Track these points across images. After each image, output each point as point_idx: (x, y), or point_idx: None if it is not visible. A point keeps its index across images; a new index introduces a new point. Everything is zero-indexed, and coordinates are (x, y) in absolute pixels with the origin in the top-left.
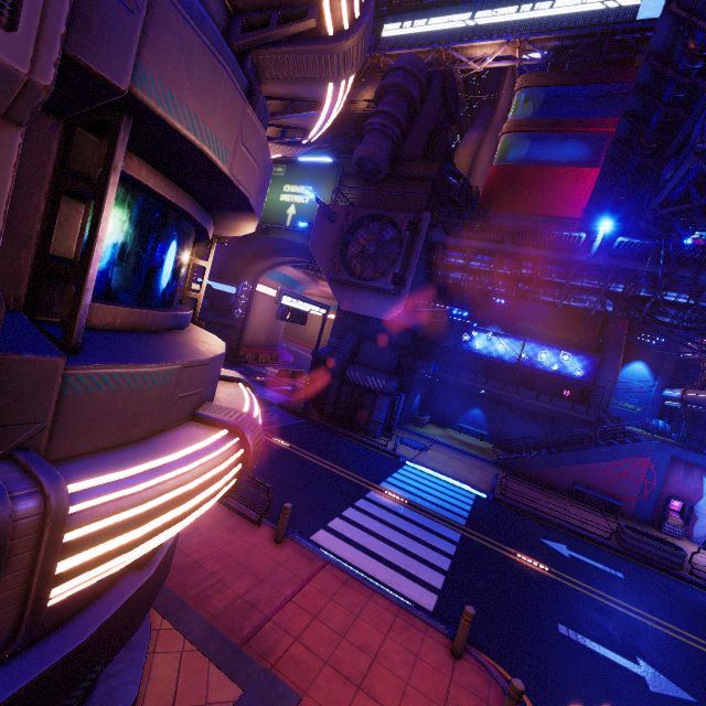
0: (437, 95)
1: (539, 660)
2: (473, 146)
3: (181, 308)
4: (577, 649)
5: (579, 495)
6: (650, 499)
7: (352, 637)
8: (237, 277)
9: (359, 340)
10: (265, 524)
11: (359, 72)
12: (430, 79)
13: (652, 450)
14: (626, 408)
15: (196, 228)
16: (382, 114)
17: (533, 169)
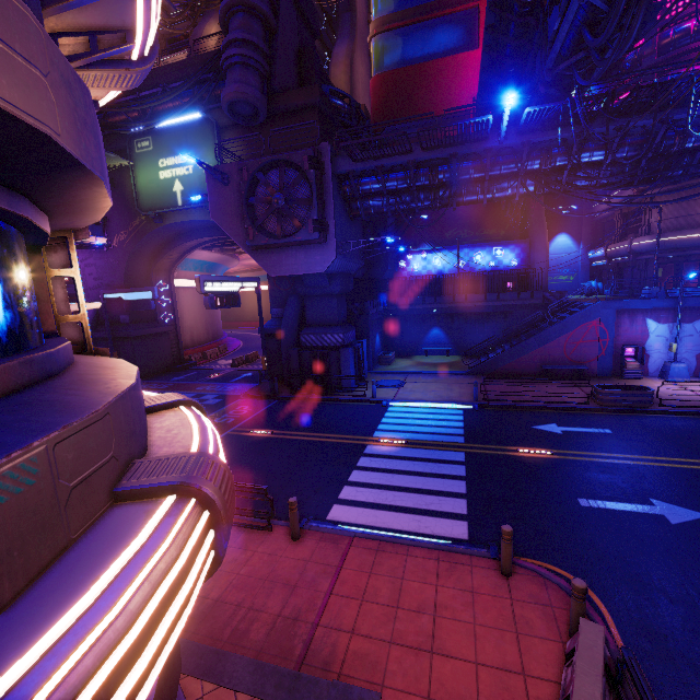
0: (289, 6)
1: (576, 540)
2: (346, 60)
3: (48, 344)
4: (602, 515)
5: (548, 374)
6: (607, 354)
7: (405, 603)
8: (148, 279)
9: (301, 302)
10: (276, 525)
11: (193, 5)
12: None
13: (599, 311)
14: (561, 281)
15: (10, 221)
16: (236, 43)
17: (413, 68)
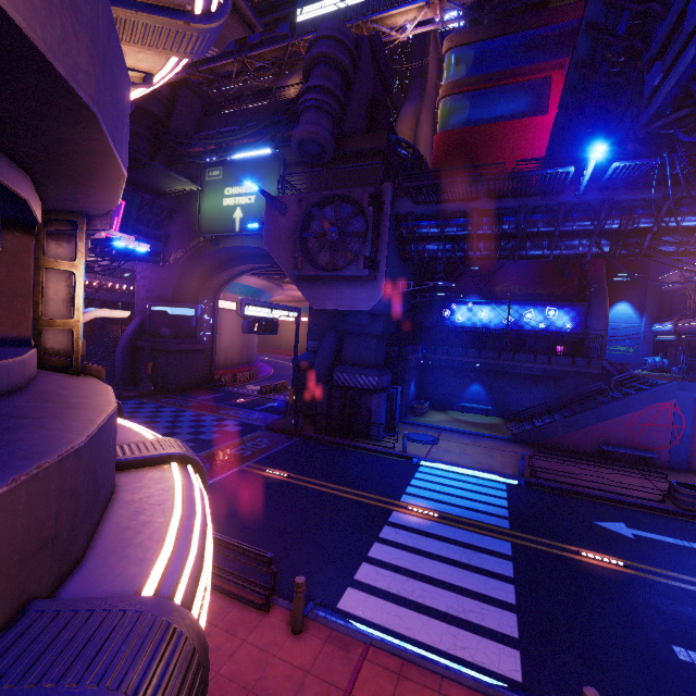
0: (368, 62)
1: None
2: (412, 118)
3: None
4: None
5: (607, 455)
6: (683, 444)
7: None
8: (195, 297)
9: (339, 338)
10: (275, 605)
11: (280, 63)
12: (358, 46)
13: (674, 392)
14: (618, 352)
15: None
16: (314, 89)
17: (479, 128)
